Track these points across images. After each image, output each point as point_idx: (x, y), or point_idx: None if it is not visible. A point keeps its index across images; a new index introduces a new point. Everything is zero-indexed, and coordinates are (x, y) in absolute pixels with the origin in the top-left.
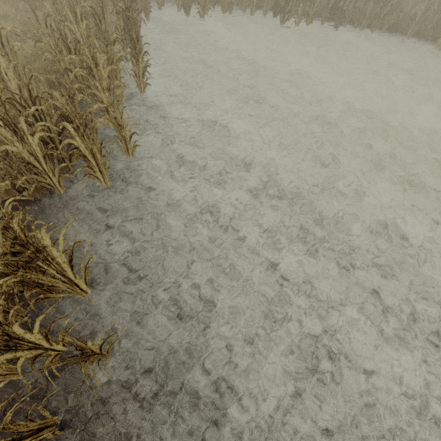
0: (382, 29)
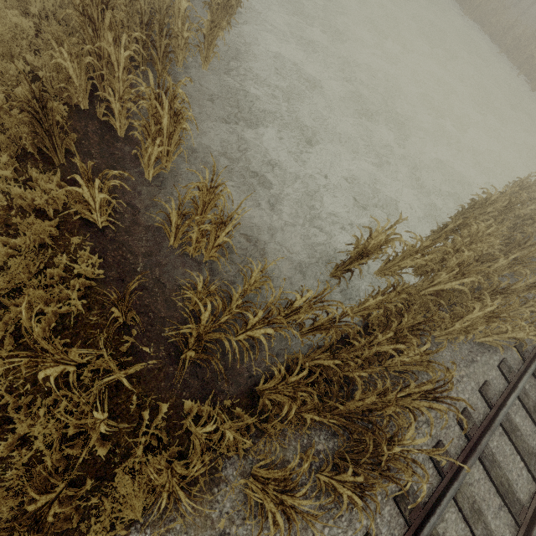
0: None
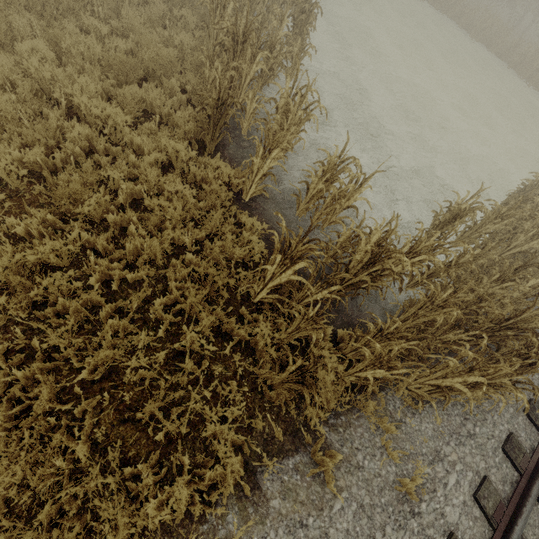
0: (448, 16)
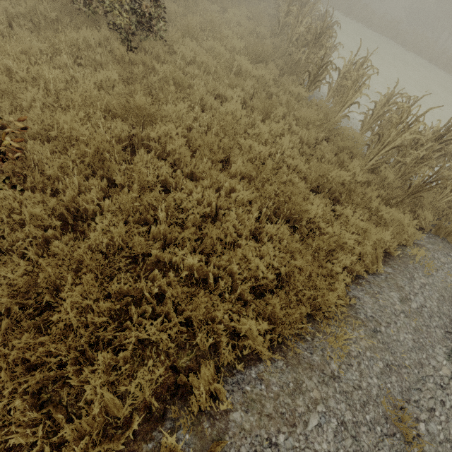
0: (388, 37)
